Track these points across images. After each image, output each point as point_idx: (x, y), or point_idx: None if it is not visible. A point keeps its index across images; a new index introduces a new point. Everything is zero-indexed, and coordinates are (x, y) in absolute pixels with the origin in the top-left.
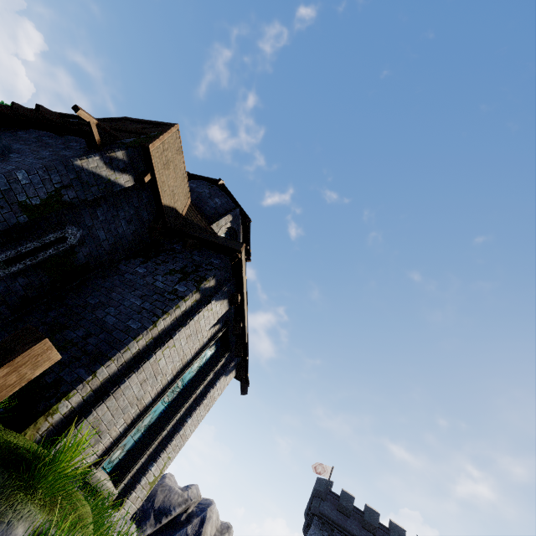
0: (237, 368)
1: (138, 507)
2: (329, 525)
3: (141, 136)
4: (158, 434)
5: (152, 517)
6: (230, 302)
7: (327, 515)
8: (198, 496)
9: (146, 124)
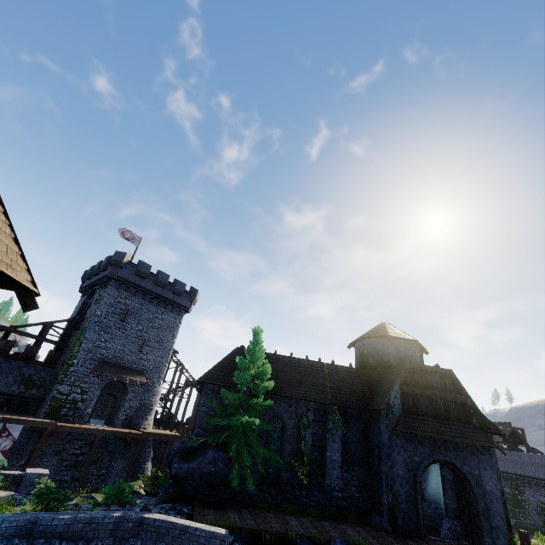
0: None
1: None
2: None
3: (470, 411)
4: None
5: None
6: None
7: None
8: None
9: (431, 372)
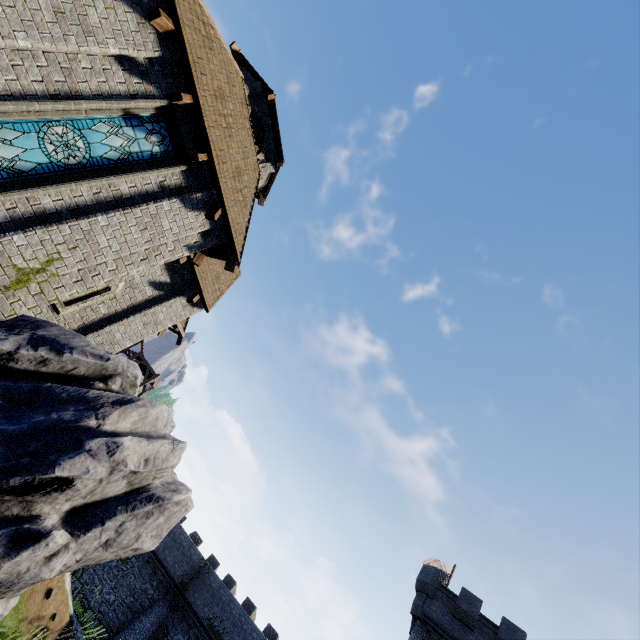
0: (209, 208)
1: (7, 318)
2: (439, 637)
3: None
4: (29, 188)
5: (25, 337)
6: (149, 14)
7: (435, 620)
8: (128, 369)
9: None
